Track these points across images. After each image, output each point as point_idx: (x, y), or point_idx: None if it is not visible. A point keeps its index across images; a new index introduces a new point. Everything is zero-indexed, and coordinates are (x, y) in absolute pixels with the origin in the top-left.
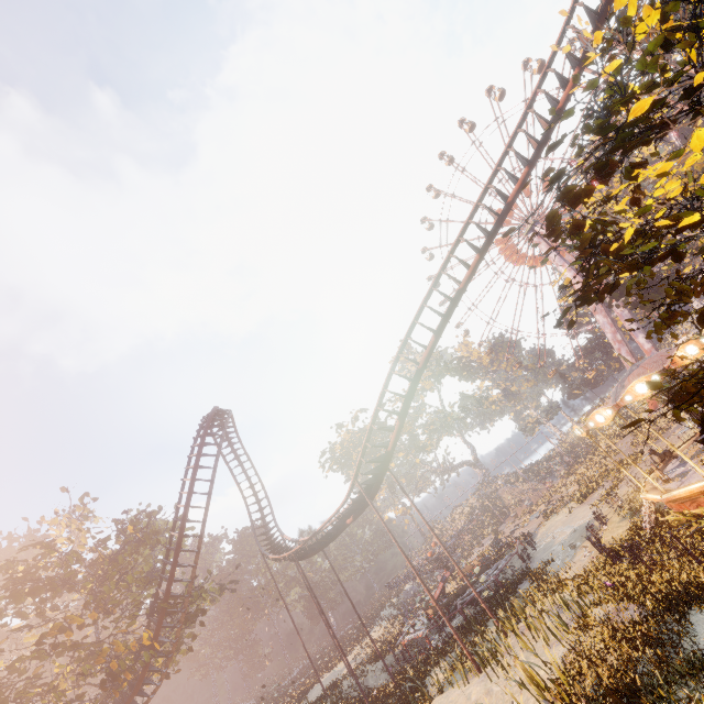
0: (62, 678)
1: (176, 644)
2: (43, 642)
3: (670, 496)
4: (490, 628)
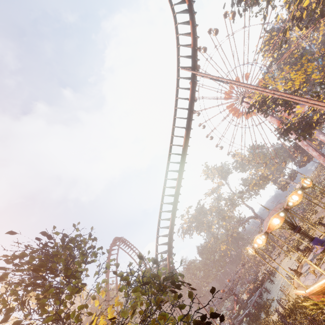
0: None
1: None
2: None
3: (295, 292)
4: None
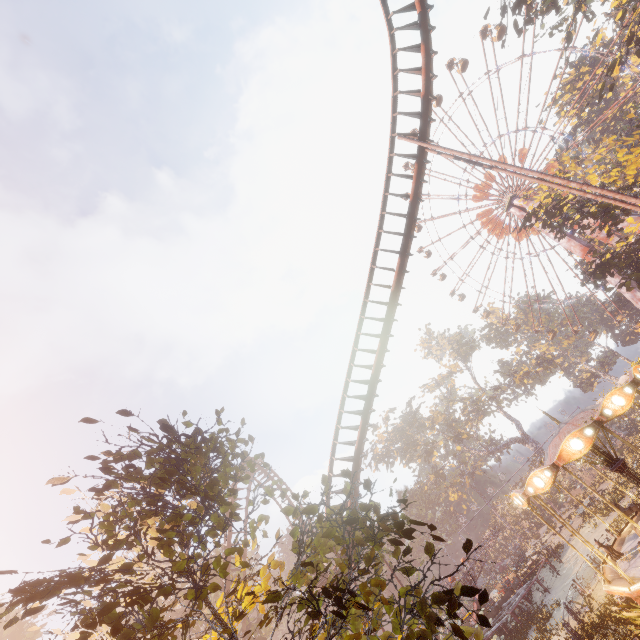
0: None
1: None
2: None
3: (608, 590)
4: None
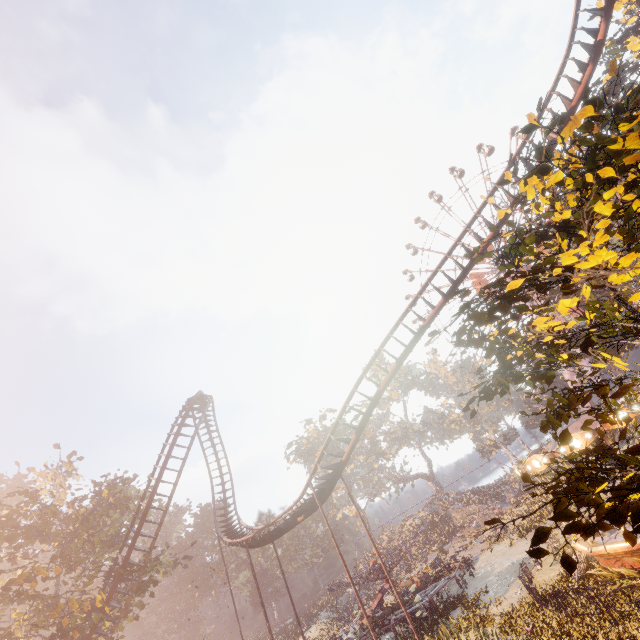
0: (18, 625)
1: (125, 610)
2: (9, 588)
3: (596, 550)
4: None
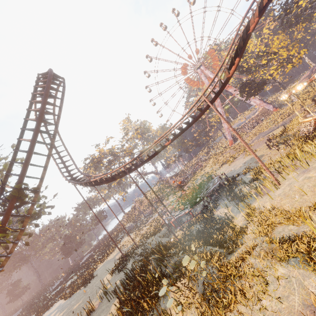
0: None
1: (23, 232)
2: None
3: None
4: (245, 186)
